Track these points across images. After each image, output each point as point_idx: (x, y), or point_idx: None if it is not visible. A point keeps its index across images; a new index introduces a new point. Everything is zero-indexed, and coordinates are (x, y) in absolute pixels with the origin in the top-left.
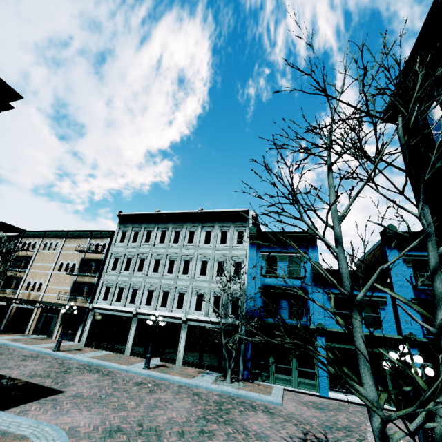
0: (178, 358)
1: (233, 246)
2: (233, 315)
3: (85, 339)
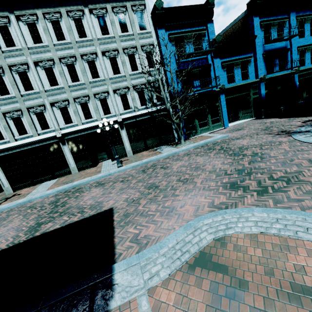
0: (127, 151)
1: (137, 33)
2: (159, 102)
3: (8, 186)
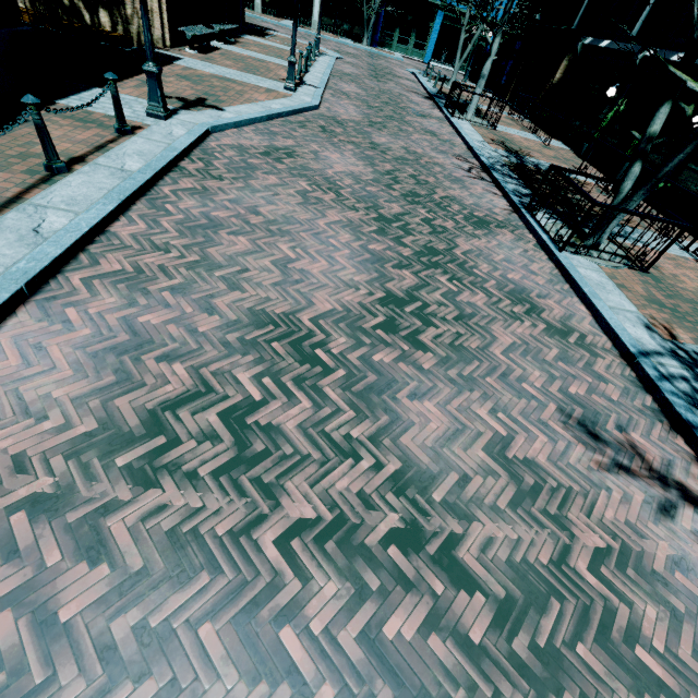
0: (314, 21)
1: None
2: None
3: None
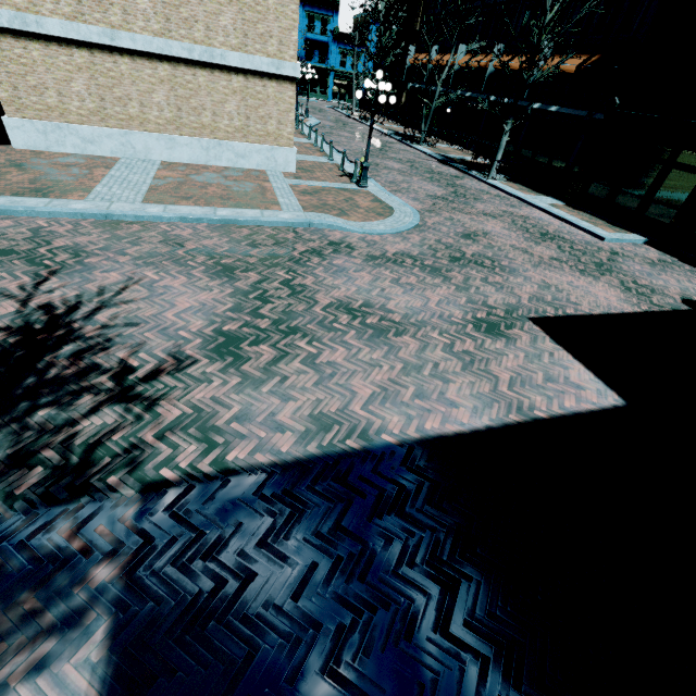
0: None
1: None
2: None
3: None
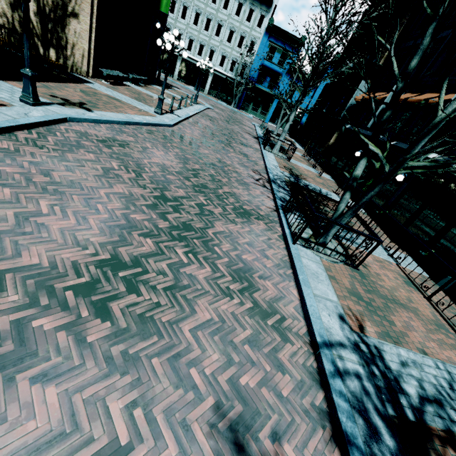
0: (206, 90)
1: (254, 27)
2: (240, 76)
3: None
